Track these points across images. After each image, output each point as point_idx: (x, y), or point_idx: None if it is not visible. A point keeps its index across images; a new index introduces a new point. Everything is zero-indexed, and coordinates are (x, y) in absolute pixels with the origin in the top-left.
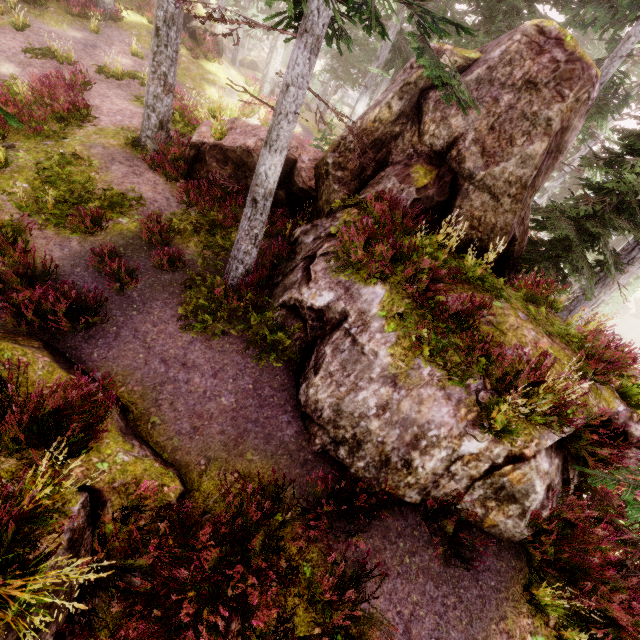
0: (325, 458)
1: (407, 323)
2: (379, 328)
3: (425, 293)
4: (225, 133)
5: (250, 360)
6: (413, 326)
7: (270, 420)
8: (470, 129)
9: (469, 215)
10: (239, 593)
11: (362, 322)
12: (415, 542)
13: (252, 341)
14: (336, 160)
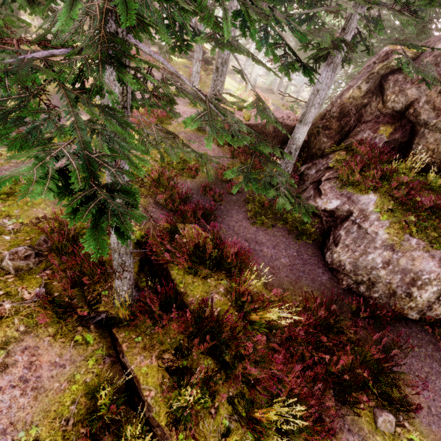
0: (350, 292)
1: (396, 214)
2: (376, 218)
3: (406, 196)
4: (250, 117)
5: (291, 240)
6: (401, 216)
7: (311, 271)
8: (423, 95)
9: (425, 148)
10: (327, 348)
11: (363, 216)
12: (420, 340)
13: (291, 229)
14: (324, 124)
